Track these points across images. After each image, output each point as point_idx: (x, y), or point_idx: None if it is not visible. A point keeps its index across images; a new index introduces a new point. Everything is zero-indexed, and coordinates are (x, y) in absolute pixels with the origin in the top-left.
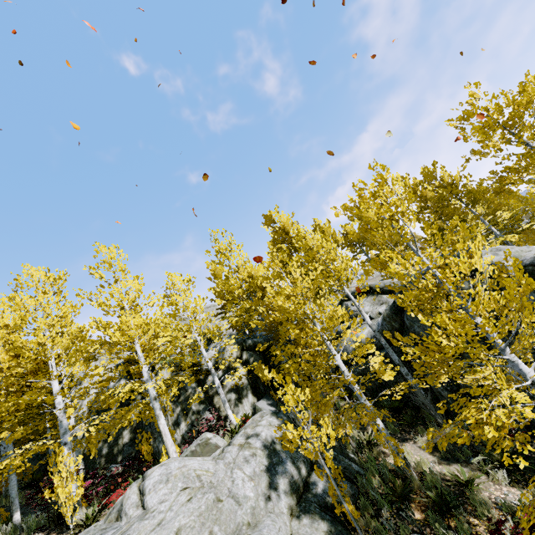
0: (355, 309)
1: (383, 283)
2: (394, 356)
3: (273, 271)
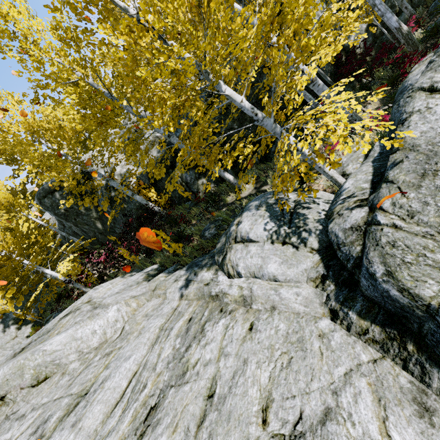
0: None
1: None
2: (63, 234)
3: None
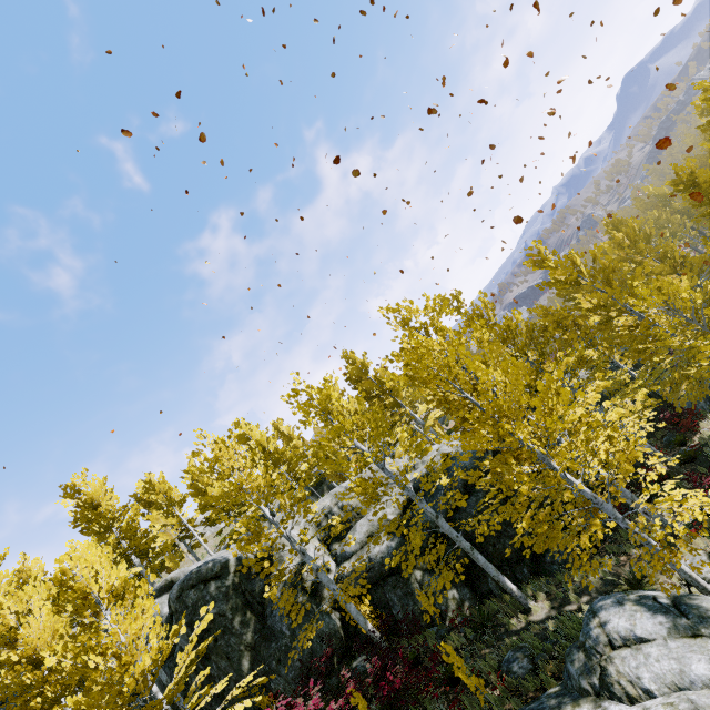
0: (155, 612)
1: (184, 574)
2: (163, 677)
3: (0, 634)
